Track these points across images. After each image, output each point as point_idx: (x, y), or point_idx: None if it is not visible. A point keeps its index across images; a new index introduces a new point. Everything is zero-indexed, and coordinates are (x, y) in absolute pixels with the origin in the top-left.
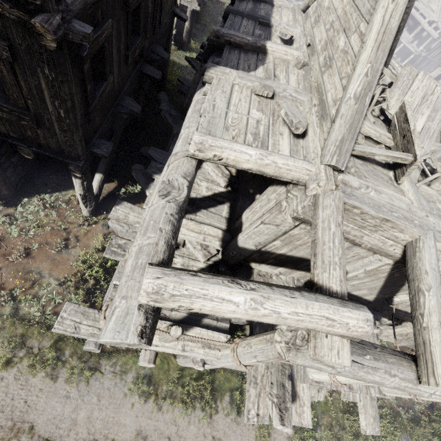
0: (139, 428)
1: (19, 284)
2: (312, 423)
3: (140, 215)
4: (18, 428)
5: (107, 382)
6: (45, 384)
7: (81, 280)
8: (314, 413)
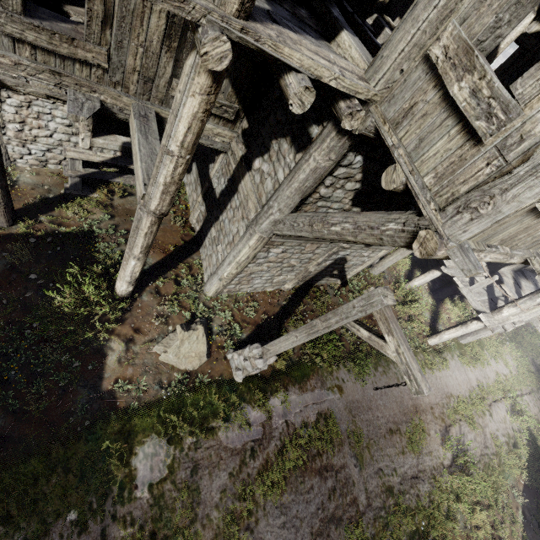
0: (475, 377)
1: None
2: (512, 349)
3: None
4: (448, 396)
5: (453, 363)
6: (440, 373)
7: (403, 317)
8: (510, 344)
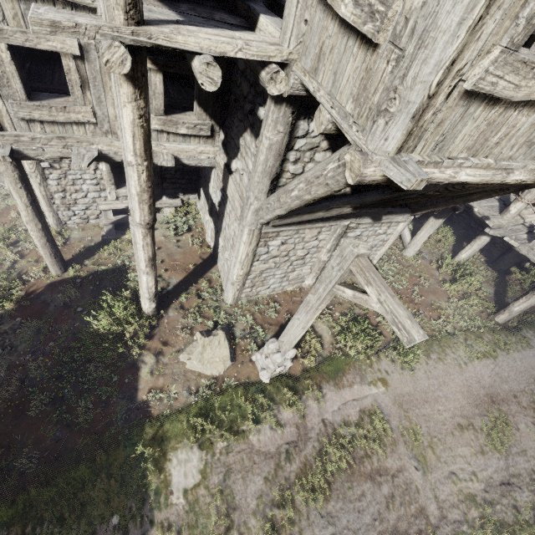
0: None
1: (436, 314)
2: None
3: (502, 219)
4: None
5: None
6: (520, 353)
7: (455, 296)
8: None
